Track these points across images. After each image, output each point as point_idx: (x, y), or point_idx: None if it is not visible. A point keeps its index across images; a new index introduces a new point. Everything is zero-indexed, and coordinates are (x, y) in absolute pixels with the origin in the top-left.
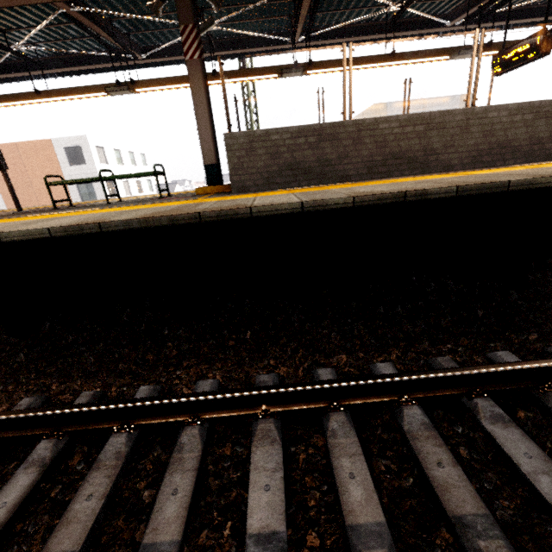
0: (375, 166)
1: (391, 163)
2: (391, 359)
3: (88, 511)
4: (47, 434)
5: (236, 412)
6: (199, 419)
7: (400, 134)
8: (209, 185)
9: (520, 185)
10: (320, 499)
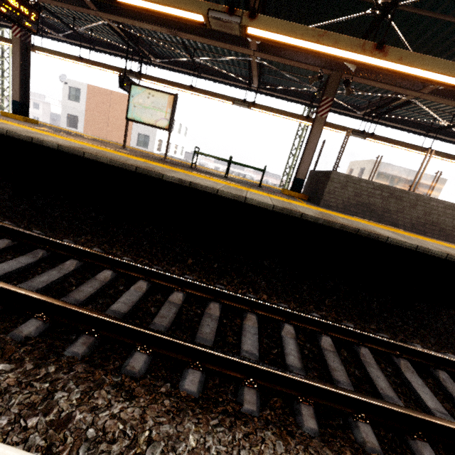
0: (417, 225)
1: (428, 227)
2: (450, 354)
3: (339, 368)
4: (284, 321)
5: (383, 349)
6: (365, 345)
7: (442, 212)
8: (293, 190)
9: None
10: (451, 408)
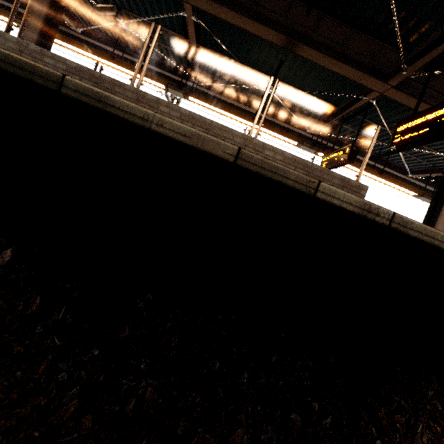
0: None
1: None
2: None
3: None
4: None
5: None
6: None
7: None
8: None
9: (83, 94)
10: None
